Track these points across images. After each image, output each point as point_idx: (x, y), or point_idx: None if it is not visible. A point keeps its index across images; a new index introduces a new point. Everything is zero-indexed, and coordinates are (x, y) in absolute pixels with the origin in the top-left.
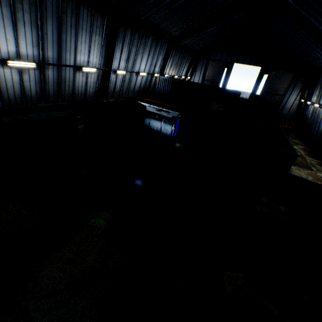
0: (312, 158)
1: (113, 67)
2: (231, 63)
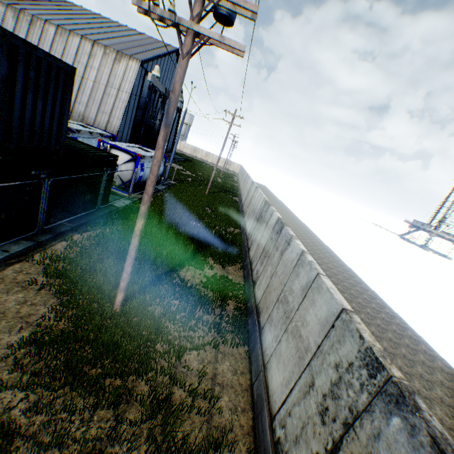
0: None
1: None
2: None
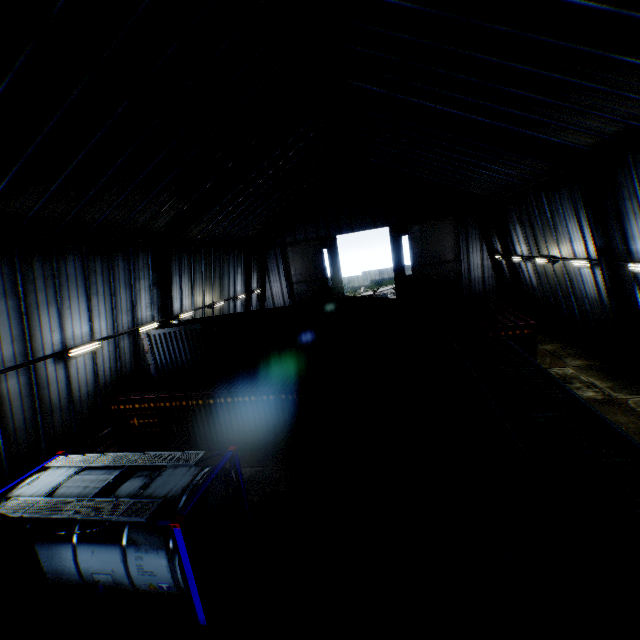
0: (639, 395)
1: None
2: (330, 237)
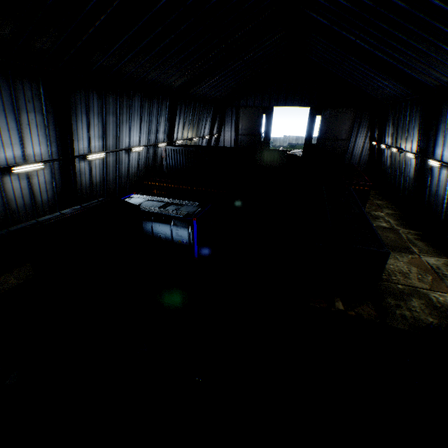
0: (408, 229)
1: (80, 151)
2: (270, 107)
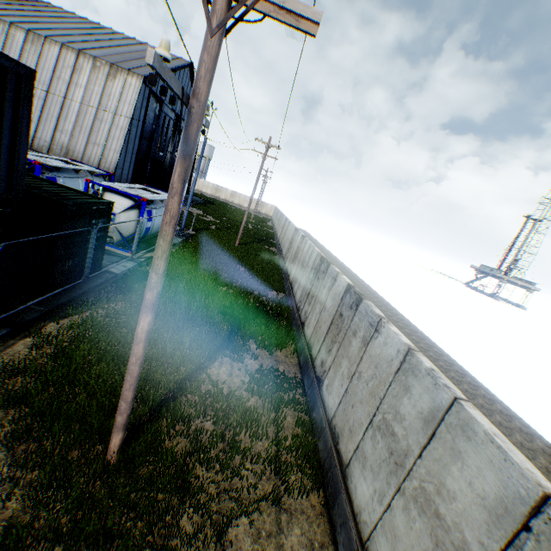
0: None
1: None
2: None
